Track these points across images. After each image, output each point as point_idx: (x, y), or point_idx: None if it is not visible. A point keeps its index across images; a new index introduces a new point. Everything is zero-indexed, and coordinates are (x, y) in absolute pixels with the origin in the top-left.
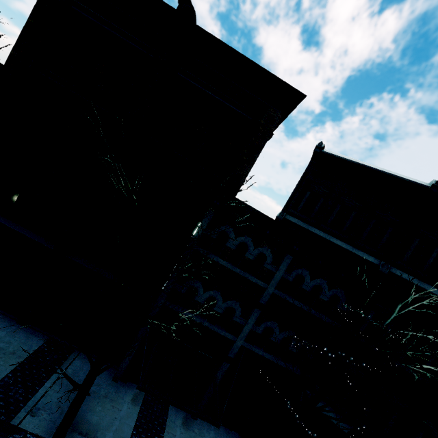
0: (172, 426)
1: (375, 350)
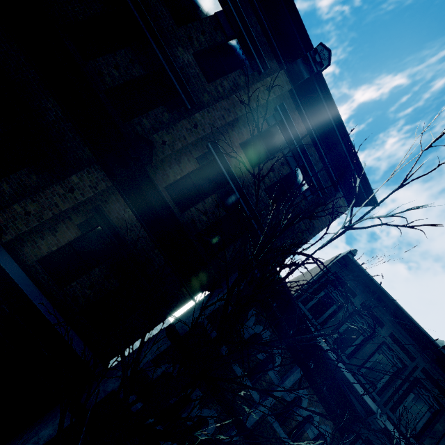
0: None
1: None
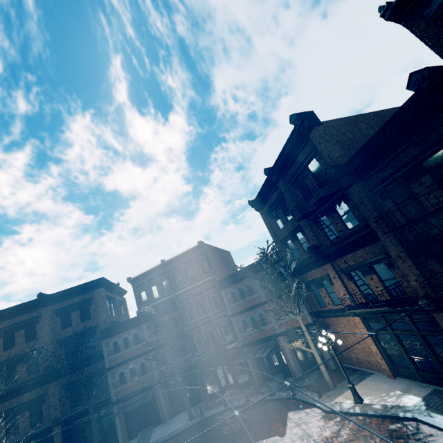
0: (156, 431)
1: (195, 321)
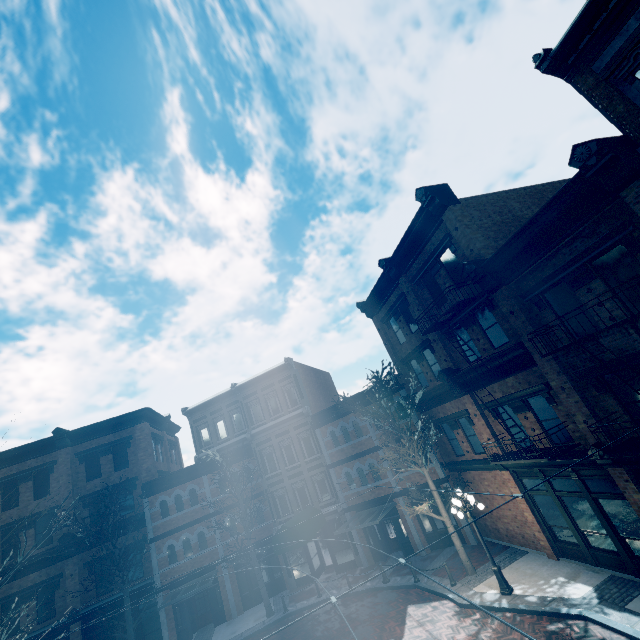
0: (218, 631)
1: (278, 472)
